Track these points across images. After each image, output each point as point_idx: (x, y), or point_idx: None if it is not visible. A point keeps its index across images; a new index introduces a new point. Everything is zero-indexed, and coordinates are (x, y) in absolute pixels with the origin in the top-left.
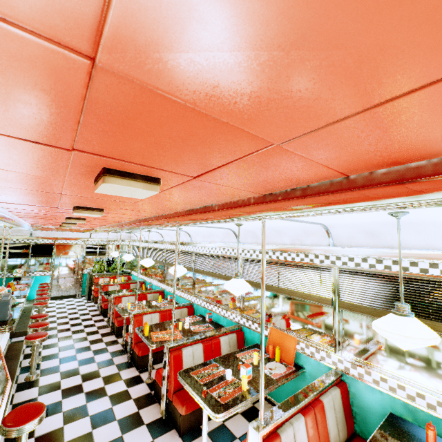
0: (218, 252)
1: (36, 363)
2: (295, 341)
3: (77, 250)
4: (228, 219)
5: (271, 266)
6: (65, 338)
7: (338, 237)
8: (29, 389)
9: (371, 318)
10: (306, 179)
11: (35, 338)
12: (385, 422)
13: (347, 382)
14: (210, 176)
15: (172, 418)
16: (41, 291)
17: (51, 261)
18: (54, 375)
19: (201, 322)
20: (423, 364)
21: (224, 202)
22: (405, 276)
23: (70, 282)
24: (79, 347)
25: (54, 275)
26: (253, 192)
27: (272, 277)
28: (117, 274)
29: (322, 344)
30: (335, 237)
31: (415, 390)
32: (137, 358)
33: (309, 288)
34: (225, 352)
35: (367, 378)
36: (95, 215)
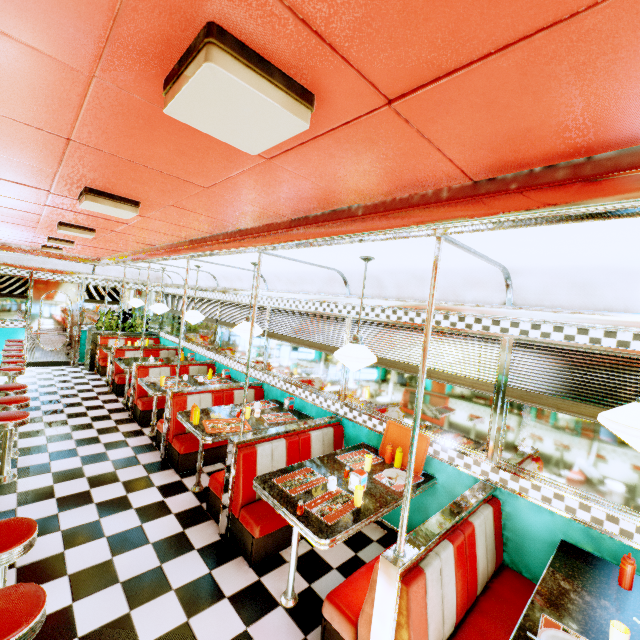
0: (311, 308)
1: (10, 458)
2: (426, 441)
3: (70, 292)
4: (387, 229)
5: (399, 332)
6: (57, 424)
7: (522, 292)
8: (0, 496)
9: (554, 413)
10: (611, 133)
11: (8, 419)
12: (558, 552)
13: (500, 499)
14: (430, 97)
15: (237, 542)
16: (10, 350)
17: (26, 305)
18: (43, 477)
19: (277, 409)
20: (623, 479)
21: (378, 201)
22: (620, 355)
23: (60, 342)
24: (81, 438)
25: (32, 328)
26: (462, 171)
27: (399, 348)
28: (136, 335)
29: (469, 447)
30: (517, 291)
31: (606, 512)
32: (178, 456)
33: (460, 367)
34: (317, 453)
35: (534, 495)
36: (124, 211)
